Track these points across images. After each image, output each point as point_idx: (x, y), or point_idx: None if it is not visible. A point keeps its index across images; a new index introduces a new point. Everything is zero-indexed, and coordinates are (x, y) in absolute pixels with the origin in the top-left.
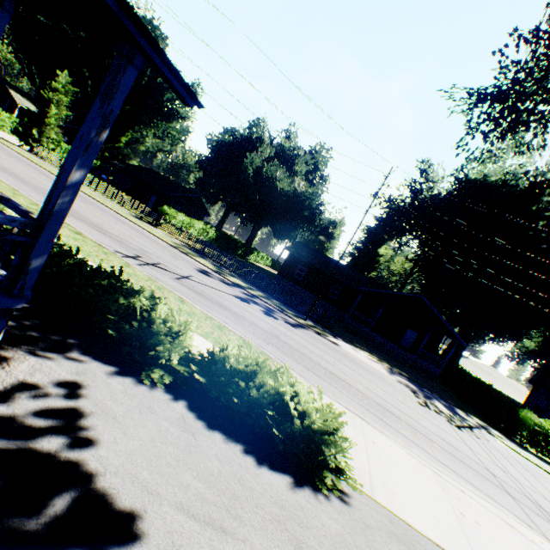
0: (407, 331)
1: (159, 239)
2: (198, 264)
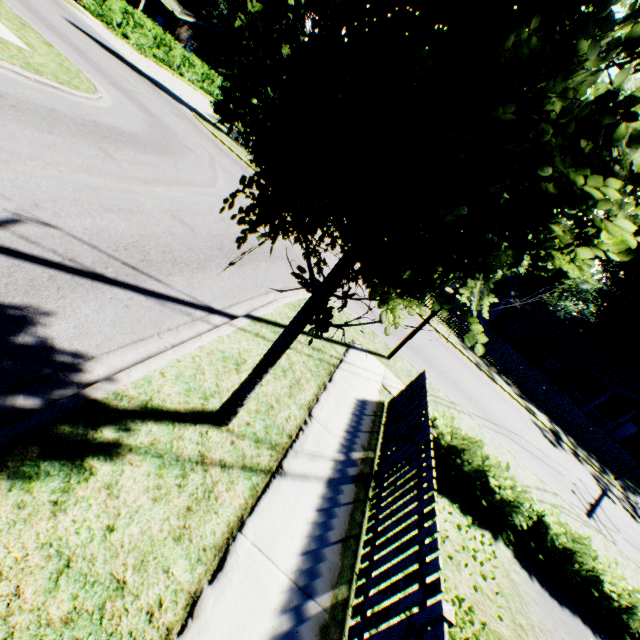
0: (627, 424)
1: (460, 353)
2: (514, 402)
